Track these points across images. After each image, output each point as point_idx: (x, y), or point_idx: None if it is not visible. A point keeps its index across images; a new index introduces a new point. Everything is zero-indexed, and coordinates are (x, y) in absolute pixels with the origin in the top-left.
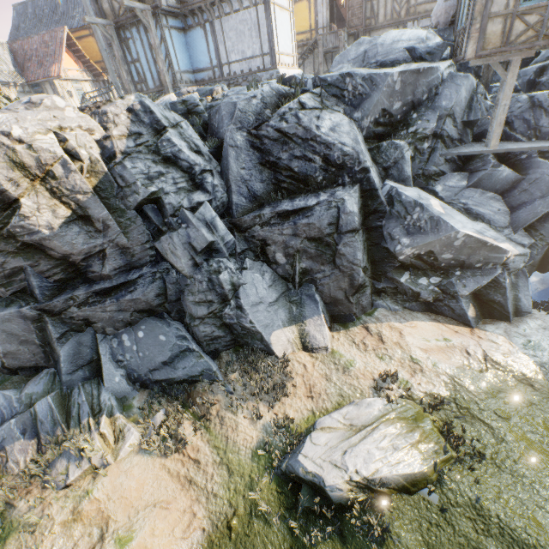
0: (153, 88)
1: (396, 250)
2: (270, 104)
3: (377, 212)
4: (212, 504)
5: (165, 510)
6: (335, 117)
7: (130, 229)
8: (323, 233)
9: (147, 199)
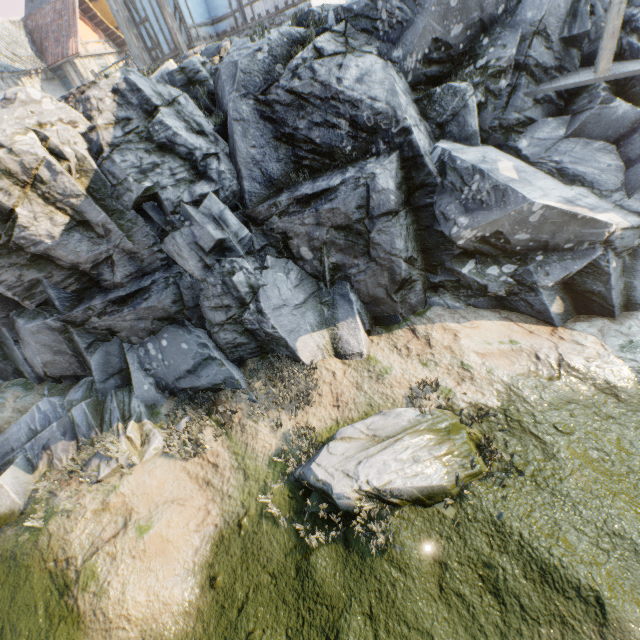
0: (169, 54)
1: (452, 234)
2: (281, 56)
3: (425, 186)
4: (226, 504)
5: (181, 507)
6: (365, 62)
7: (133, 232)
8: (351, 219)
9: (142, 196)
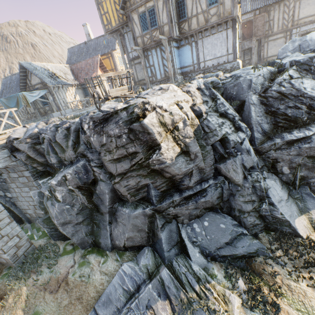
0: (160, 79)
1: None
2: (267, 78)
3: None
4: None
5: None
6: (310, 82)
7: (206, 157)
8: None
9: (220, 138)
